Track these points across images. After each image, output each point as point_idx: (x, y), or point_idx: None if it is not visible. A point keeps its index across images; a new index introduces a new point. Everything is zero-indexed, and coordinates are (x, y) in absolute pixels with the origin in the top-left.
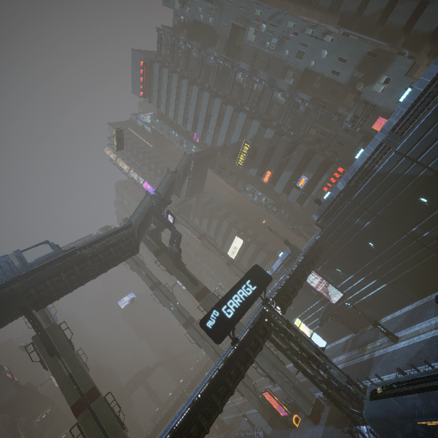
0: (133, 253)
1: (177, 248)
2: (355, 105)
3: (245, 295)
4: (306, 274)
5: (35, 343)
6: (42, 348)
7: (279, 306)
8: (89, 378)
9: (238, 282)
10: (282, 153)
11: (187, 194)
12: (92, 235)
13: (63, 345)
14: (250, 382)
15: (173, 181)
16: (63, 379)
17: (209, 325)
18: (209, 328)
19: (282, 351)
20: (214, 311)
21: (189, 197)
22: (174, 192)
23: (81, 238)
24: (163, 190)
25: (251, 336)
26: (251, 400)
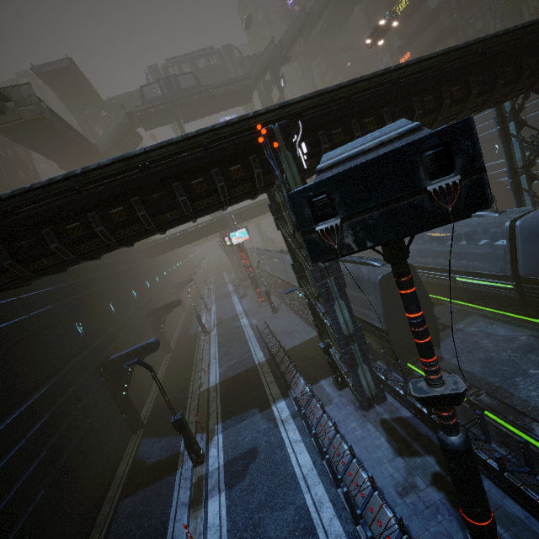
0: (246, 102)
1: None
2: (534, 16)
3: None
4: None
5: None
6: None
7: None
8: None
9: None
10: (431, 39)
11: (321, 32)
12: (213, 48)
13: None
14: None
15: (304, 23)
16: None
17: None
18: None
19: None
20: None
21: (321, 37)
22: (303, 36)
23: (204, 49)
24: (288, 39)
25: None
26: None
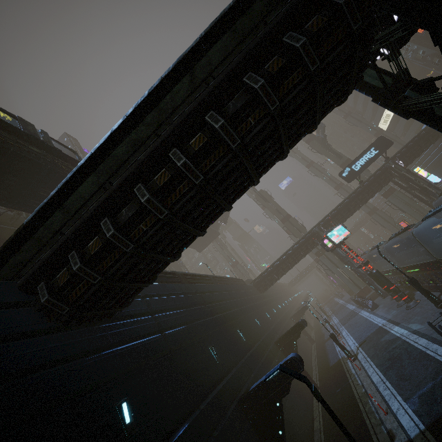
0: None
1: (323, 135)
2: None
3: (368, 158)
4: (438, 132)
5: (257, 198)
6: (260, 199)
7: (401, 161)
8: (284, 210)
9: (364, 150)
10: None
11: None
12: None
13: (269, 198)
14: (392, 220)
15: None
16: (273, 211)
17: (343, 175)
18: (344, 176)
19: (404, 189)
20: (347, 168)
21: None
22: None
23: None
24: None
25: (374, 180)
26: (392, 230)
